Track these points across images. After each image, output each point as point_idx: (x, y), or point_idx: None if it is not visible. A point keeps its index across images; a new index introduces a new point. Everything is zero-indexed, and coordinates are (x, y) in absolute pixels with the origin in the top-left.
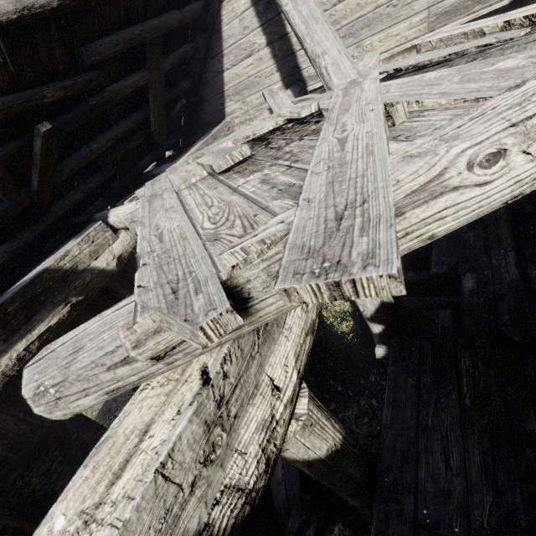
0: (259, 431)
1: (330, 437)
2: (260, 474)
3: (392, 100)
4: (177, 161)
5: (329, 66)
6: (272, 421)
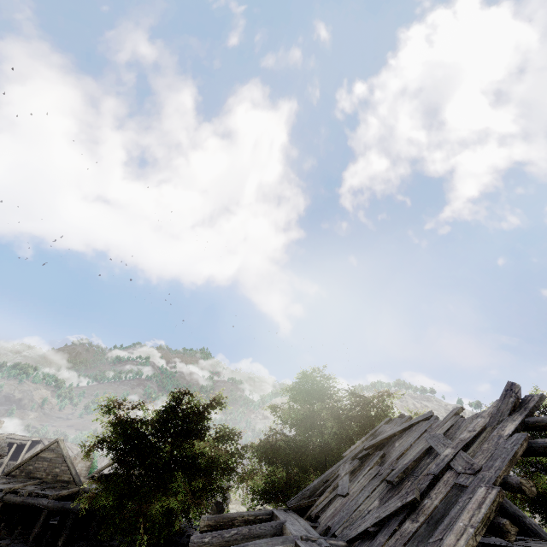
0: None
1: None
2: None
3: None
4: None
5: (533, 525)
6: None
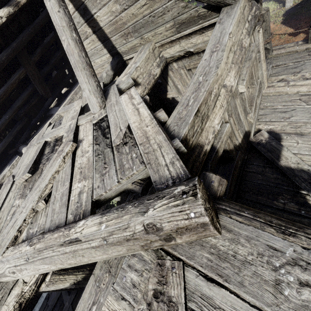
0: (15, 298)
1: (71, 280)
2: (16, 308)
3: (55, 183)
4: (59, 108)
5: (87, 99)
6: (21, 293)
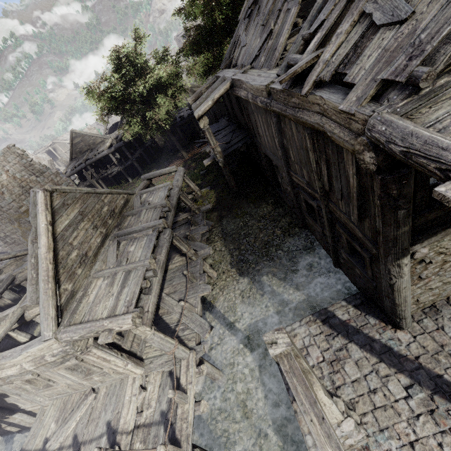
0: None
1: None
2: None
3: None
4: None
5: None
6: None
